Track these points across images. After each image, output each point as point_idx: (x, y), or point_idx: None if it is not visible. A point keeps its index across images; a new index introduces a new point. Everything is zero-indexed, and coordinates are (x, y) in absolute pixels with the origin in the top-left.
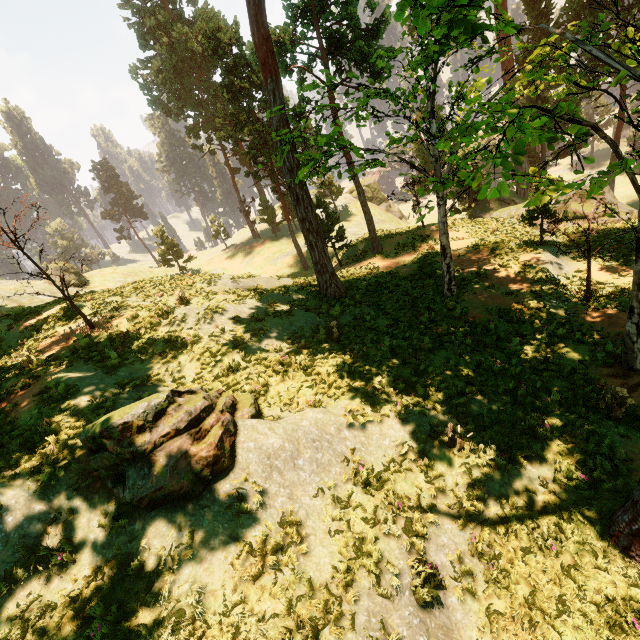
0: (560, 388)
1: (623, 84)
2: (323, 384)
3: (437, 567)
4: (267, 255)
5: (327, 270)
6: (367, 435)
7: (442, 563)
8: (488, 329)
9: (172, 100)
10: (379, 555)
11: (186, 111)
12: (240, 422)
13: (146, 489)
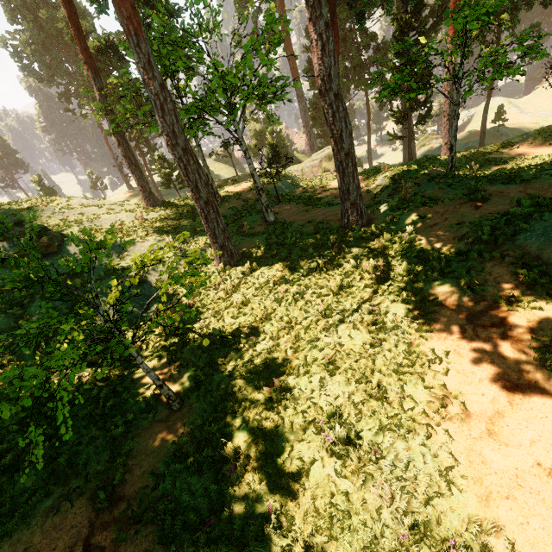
0: (234, 230)
1: (366, 92)
2: (122, 234)
3: (149, 280)
4: (138, 201)
5: (146, 190)
6: (134, 246)
7: (152, 280)
8: (222, 214)
9: (43, 69)
10: (121, 273)
11: (58, 79)
12: (66, 239)
13: (12, 252)
